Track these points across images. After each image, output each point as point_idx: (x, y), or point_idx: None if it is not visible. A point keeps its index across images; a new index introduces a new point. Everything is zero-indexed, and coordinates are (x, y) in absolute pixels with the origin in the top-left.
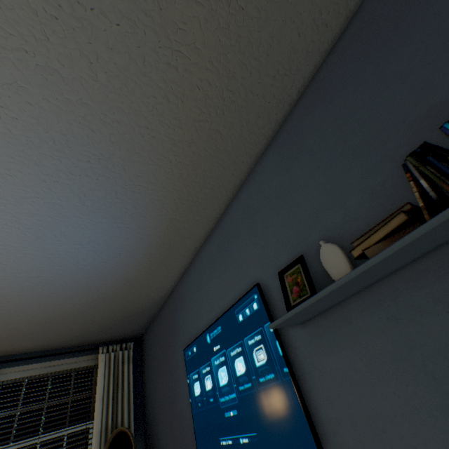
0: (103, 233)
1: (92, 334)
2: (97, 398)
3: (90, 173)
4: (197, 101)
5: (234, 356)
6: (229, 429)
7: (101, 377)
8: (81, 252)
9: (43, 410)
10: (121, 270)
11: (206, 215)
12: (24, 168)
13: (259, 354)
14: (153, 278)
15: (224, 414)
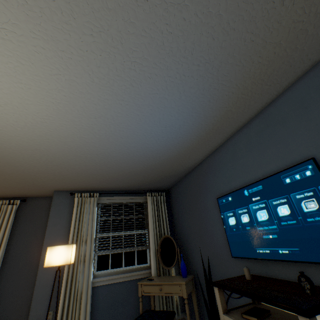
0: (181, 120)
1: (144, 185)
2: (149, 219)
3: (195, 75)
4: (306, 1)
5: (277, 204)
6: (266, 245)
7: (150, 208)
8: (162, 133)
9: (123, 220)
10: (178, 146)
11: (253, 107)
12: (158, 72)
13: (309, 204)
14: (194, 153)
15: (261, 236)
